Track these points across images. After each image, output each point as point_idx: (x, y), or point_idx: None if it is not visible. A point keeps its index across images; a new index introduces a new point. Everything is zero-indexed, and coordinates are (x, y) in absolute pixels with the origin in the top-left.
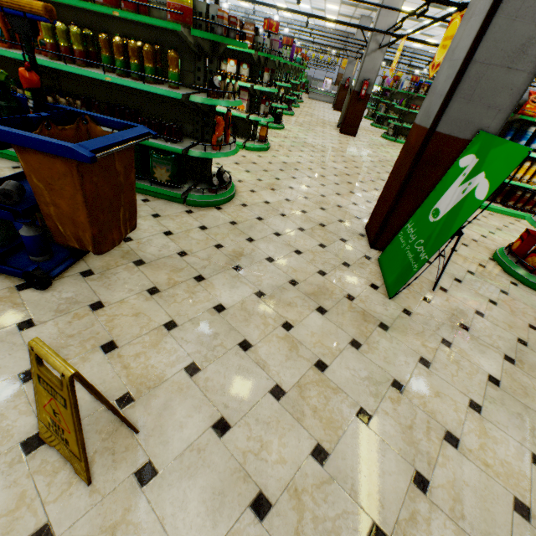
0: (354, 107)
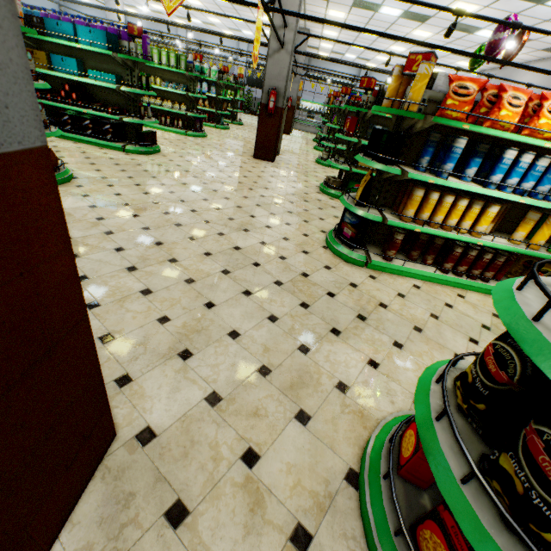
0: (265, 124)
